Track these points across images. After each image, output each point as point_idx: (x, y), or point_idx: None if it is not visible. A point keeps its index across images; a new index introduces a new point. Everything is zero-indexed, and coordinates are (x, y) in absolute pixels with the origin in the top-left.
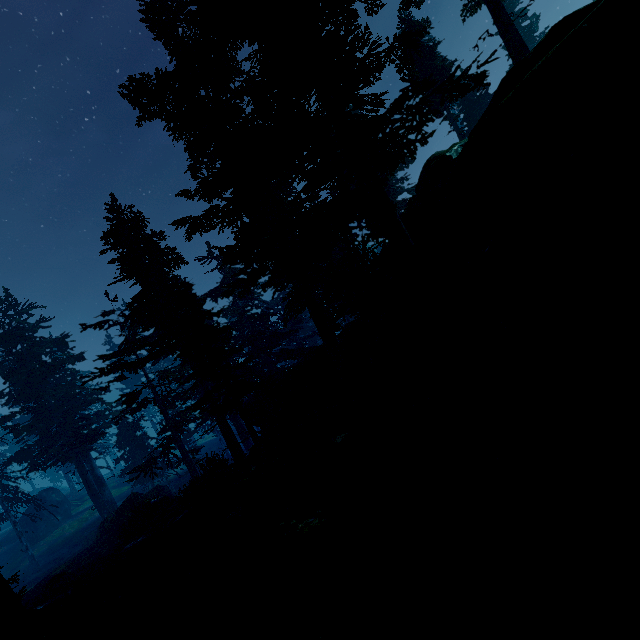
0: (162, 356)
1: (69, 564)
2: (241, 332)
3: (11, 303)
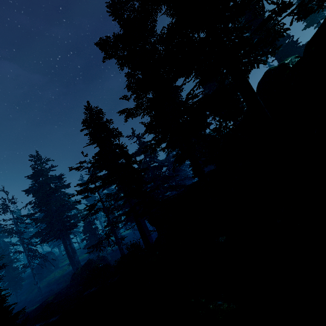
0: (107, 186)
1: (55, 296)
2: (147, 175)
3: (39, 158)
